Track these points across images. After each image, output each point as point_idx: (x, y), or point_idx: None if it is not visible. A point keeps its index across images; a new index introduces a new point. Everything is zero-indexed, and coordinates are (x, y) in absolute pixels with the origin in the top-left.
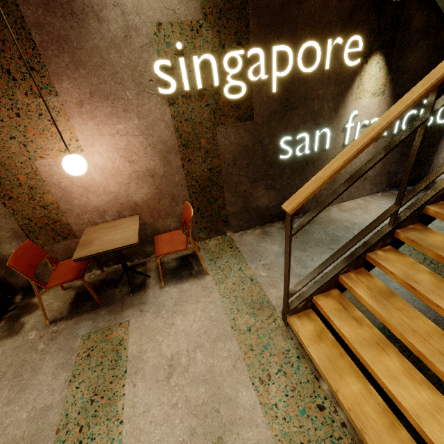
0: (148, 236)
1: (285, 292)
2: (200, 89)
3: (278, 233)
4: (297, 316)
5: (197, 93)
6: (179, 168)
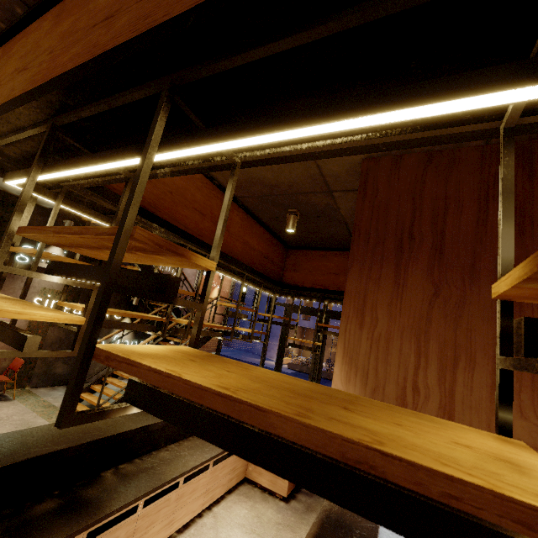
0: None
1: None
2: None
3: (63, 389)
4: None
5: None
6: None
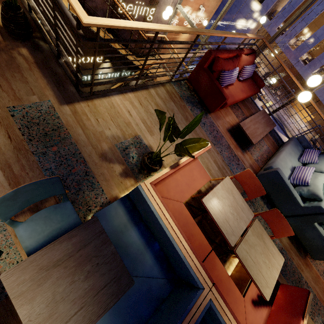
0: None
1: None
2: None
3: None
4: None
5: None
6: None
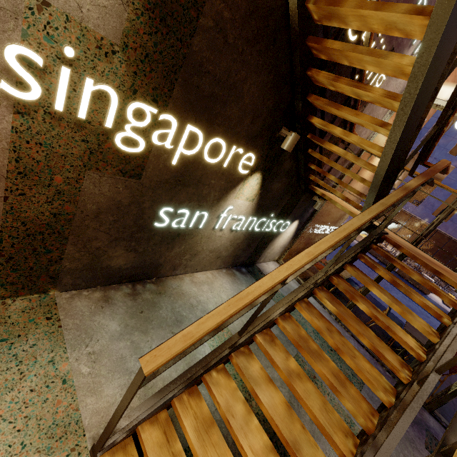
0: None
1: (106, 432)
2: (82, 119)
3: (123, 302)
4: (112, 453)
5: (74, 120)
6: None
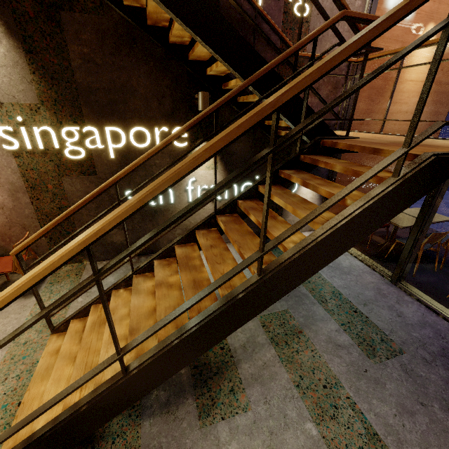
0: (0, 256)
1: None
2: (43, 149)
3: (125, 266)
4: (59, 335)
5: (40, 151)
6: (28, 204)
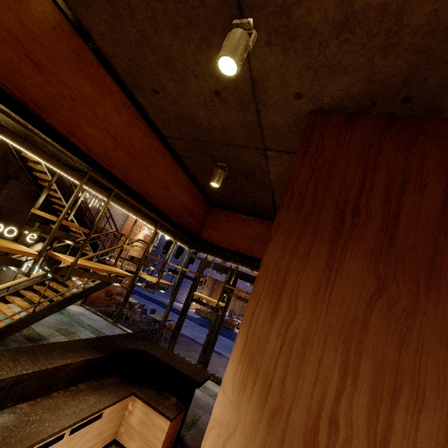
0: None
1: None
2: None
3: None
4: None
5: None
6: None
